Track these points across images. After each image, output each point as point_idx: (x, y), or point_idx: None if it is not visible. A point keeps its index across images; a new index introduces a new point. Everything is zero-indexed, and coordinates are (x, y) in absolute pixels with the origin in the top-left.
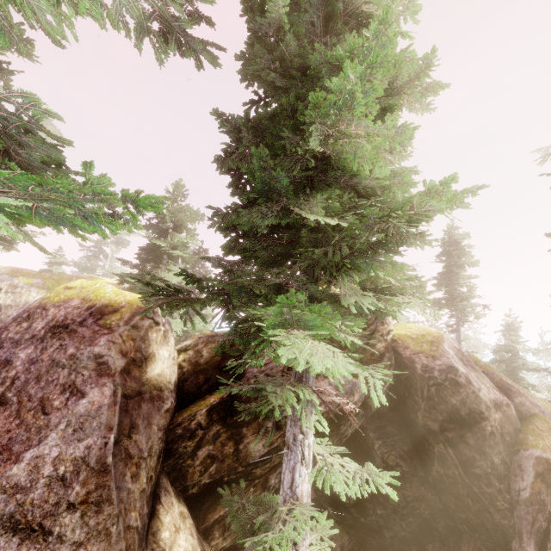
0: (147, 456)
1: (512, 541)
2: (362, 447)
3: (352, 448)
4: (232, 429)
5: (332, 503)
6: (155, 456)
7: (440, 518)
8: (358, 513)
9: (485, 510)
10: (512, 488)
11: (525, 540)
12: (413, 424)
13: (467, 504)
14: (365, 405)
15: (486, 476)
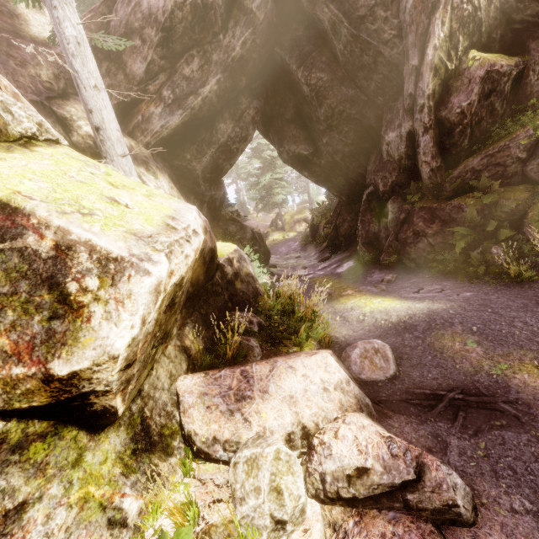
0: (35, 66)
1: (404, 69)
2: (300, 93)
3: (298, 103)
4: (117, 62)
5: (304, 166)
6: (48, 72)
7: (369, 113)
8: (318, 158)
9: (377, 55)
10: (401, 9)
11: (411, 55)
12: (312, 17)
13: (368, 65)
14: (244, 10)
15: (371, 12)
